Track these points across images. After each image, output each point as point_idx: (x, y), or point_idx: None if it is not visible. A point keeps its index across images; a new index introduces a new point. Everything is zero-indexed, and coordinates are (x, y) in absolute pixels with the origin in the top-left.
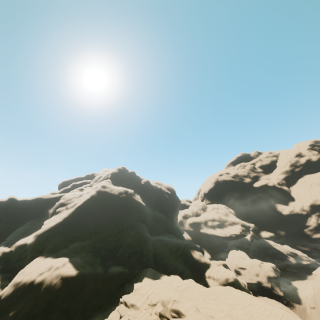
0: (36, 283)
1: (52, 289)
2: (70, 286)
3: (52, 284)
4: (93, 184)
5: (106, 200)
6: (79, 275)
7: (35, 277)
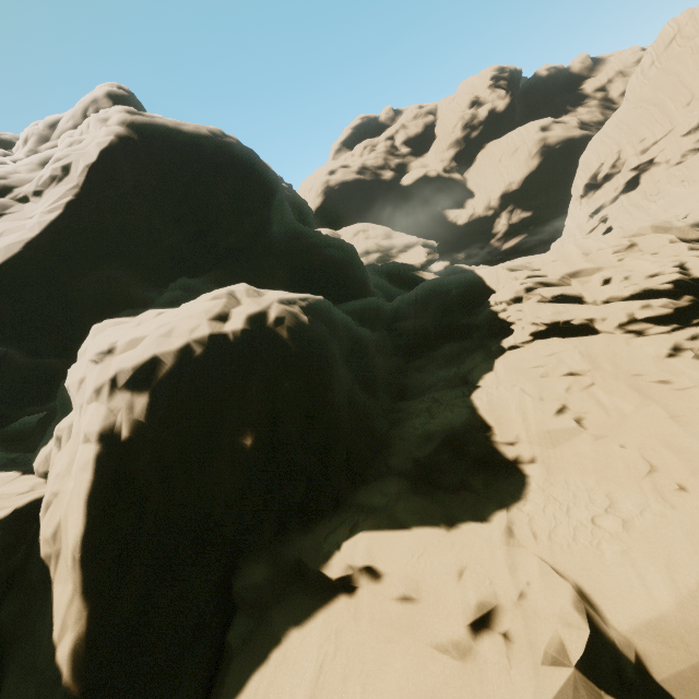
0: (241, 341)
1: (316, 335)
2: (335, 331)
3: (302, 325)
4: (40, 148)
5: (183, 152)
6: (330, 305)
7: (216, 330)
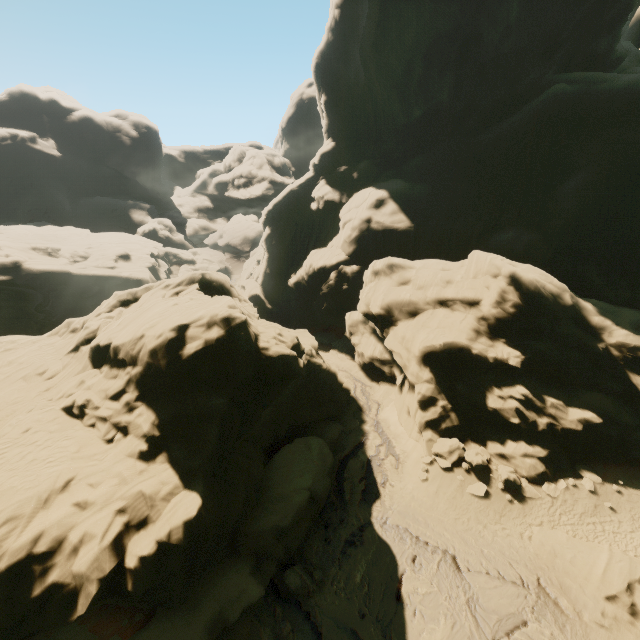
0: None
1: None
2: None
3: None
4: None
5: None
6: None
7: None
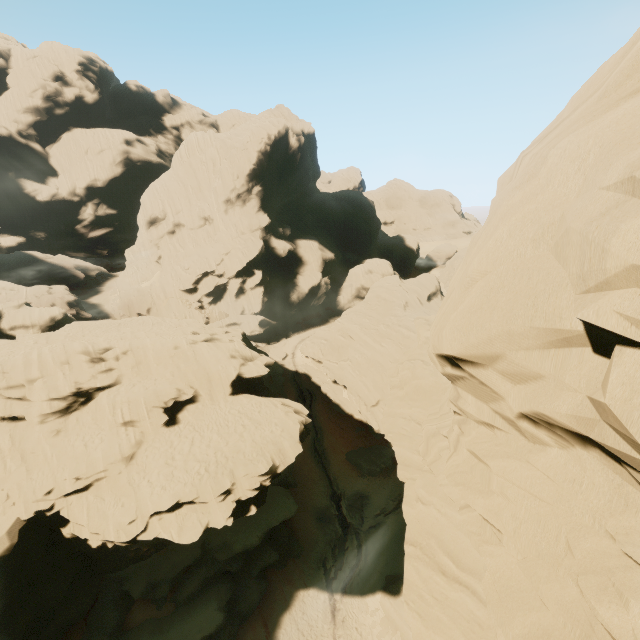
0: None
1: None
2: None
3: None
4: None
5: None
6: None
7: None
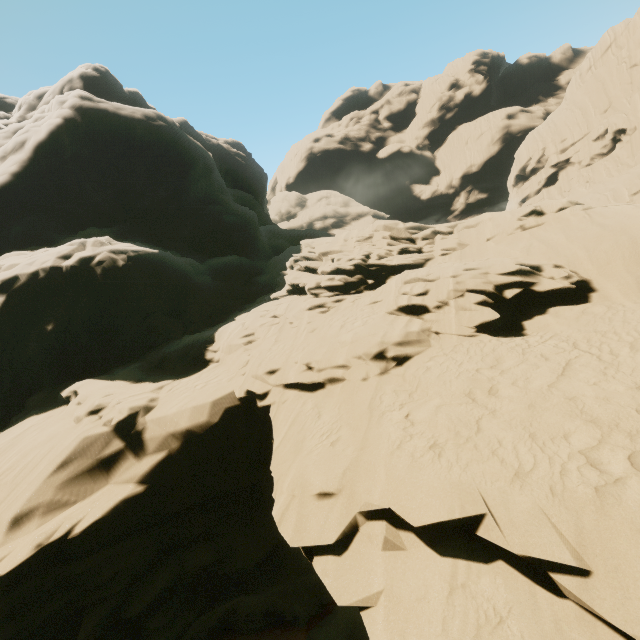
0: (70, 272)
1: (124, 274)
2: (158, 274)
3: (116, 267)
4: (27, 115)
5: (116, 132)
6: (165, 257)
7: (56, 264)
